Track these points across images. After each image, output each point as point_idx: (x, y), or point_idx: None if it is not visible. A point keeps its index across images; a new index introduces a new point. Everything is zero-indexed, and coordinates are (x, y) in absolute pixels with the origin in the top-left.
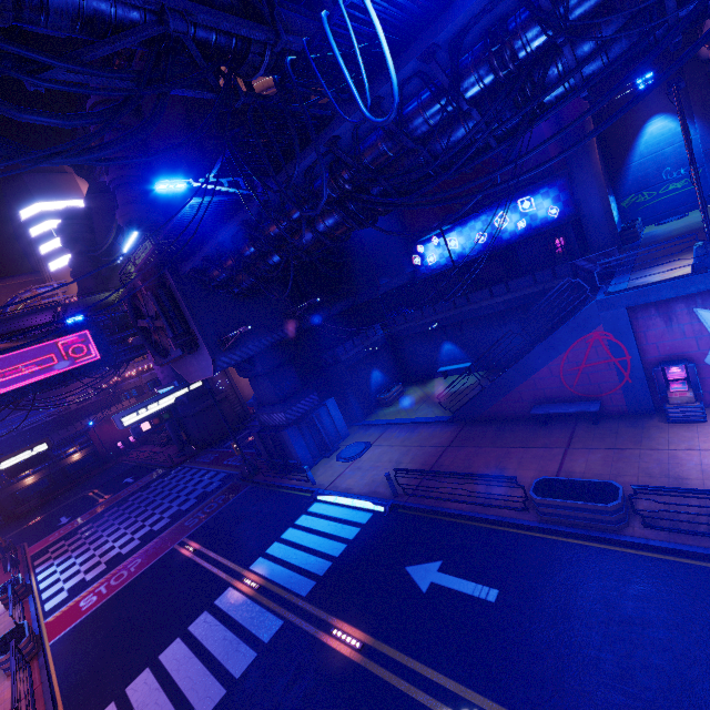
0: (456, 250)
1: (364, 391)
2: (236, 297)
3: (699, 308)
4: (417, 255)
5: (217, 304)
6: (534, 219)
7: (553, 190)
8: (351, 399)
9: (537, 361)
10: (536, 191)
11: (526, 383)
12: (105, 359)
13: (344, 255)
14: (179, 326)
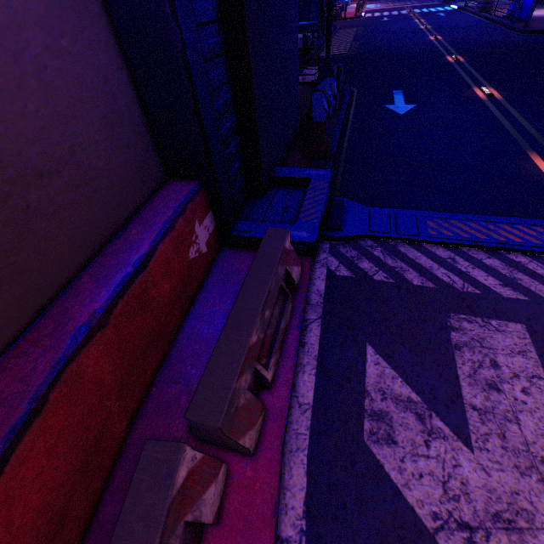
0: None
1: None
2: None
3: None
4: None
5: None
6: None
7: None
8: None
9: None
10: None
11: None
12: None
13: None
14: None
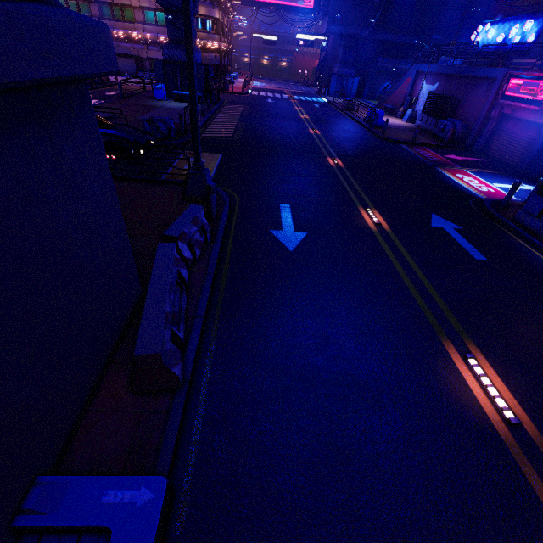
0: (489, 40)
1: (376, 87)
2: (352, 1)
3: (424, 80)
4: (476, 33)
5: (343, 0)
6: (523, 39)
7: (542, 22)
8: (366, 85)
9: (398, 85)
10: (538, 18)
11: (393, 94)
12: (314, 10)
13: (422, 6)
14: (326, 3)
